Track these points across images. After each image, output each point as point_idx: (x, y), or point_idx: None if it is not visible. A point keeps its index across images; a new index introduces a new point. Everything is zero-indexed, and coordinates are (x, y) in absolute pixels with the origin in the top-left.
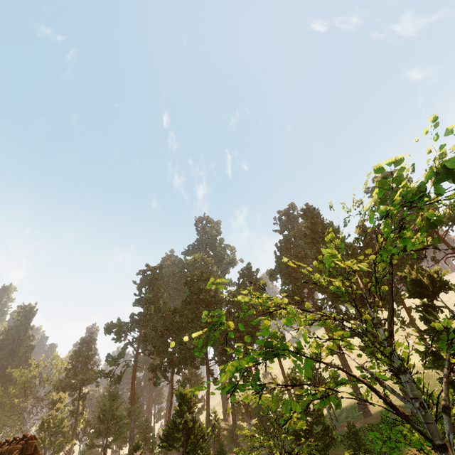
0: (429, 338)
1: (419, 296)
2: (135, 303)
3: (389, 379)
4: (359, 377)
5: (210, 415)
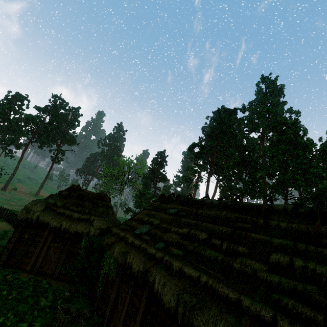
0: None
1: None
2: (208, 135)
3: None
4: None
5: None
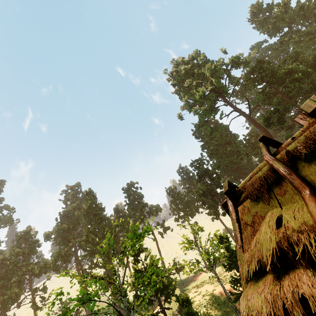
0: (133, 276)
1: (133, 256)
2: None
3: (118, 302)
4: (111, 303)
5: None
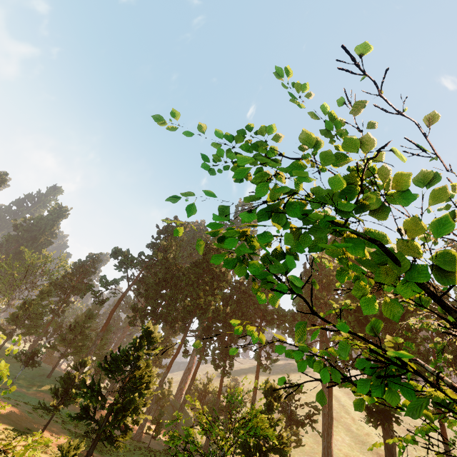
0: None
1: None
2: (149, 245)
3: None
4: None
5: (165, 383)
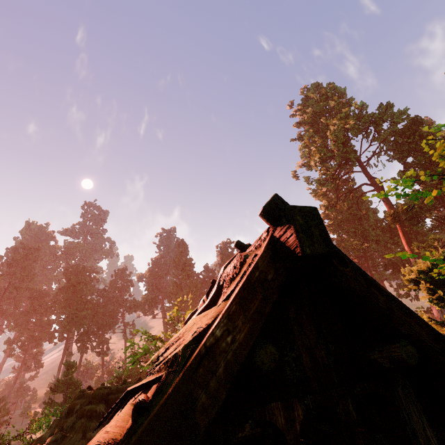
0: None
1: None
2: None
3: None
4: None
5: (52, 380)
